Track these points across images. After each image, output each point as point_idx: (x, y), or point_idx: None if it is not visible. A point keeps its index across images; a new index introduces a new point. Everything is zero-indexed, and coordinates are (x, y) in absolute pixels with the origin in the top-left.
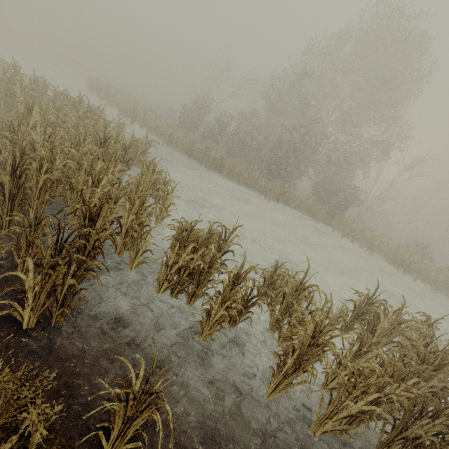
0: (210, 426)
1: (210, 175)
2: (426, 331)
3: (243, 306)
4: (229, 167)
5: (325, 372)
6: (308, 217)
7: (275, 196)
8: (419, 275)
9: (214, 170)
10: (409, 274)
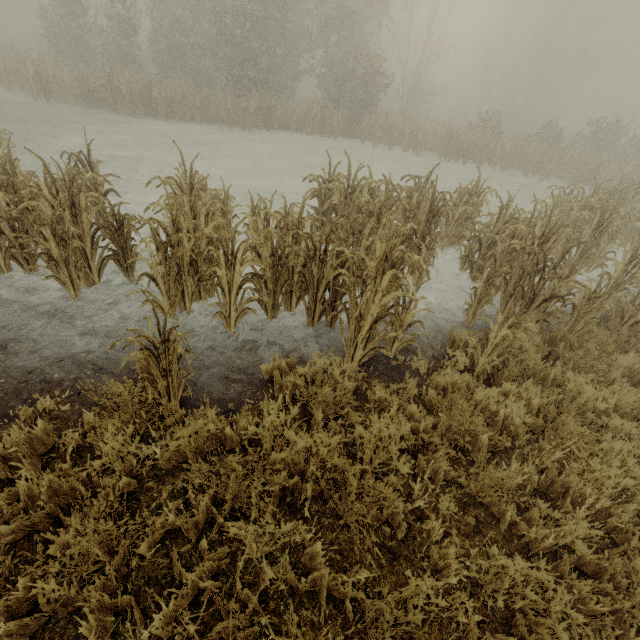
0: (76, 360)
1: (137, 123)
2: (375, 183)
3: (115, 240)
4: (161, 98)
5: (250, 273)
6: (322, 137)
7: (259, 121)
8: (481, 157)
9: (147, 114)
10: (473, 163)
